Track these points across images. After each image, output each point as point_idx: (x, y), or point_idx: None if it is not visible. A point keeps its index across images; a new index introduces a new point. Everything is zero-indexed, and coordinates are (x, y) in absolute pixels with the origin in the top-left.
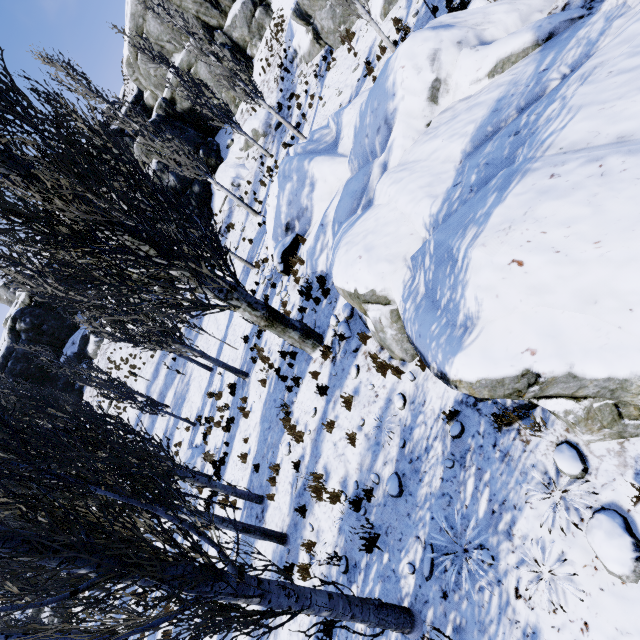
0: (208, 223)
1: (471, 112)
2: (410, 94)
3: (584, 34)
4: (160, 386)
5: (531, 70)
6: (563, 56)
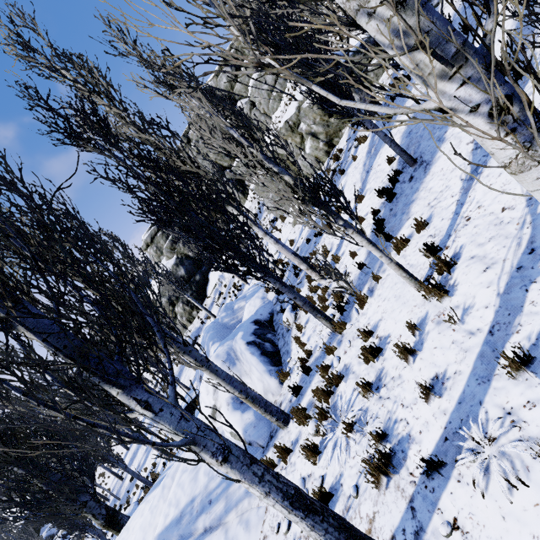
0: (202, 302)
1: (189, 485)
2: (204, 403)
3: (239, 485)
4: (149, 421)
5: (215, 484)
6: (220, 500)
